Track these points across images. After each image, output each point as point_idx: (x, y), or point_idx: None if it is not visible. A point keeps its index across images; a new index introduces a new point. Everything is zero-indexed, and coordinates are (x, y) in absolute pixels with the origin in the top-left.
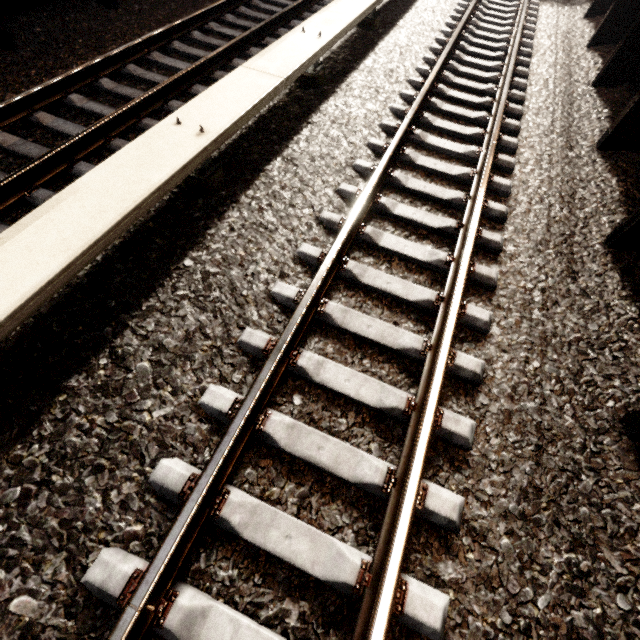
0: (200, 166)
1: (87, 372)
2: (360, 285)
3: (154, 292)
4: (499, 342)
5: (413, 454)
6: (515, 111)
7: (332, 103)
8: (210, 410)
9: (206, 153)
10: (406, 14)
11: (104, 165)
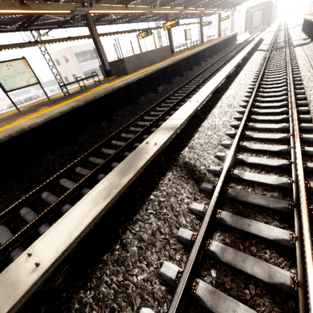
0: (217, 87)
1: (214, 110)
2: (263, 97)
3: (218, 102)
4: (309, 95)
5: (291, 102)
6: (295, 66)
7: (237, 78)
8: (239, 112)
9: (220, 82)
10: (248, 62)
11: (204, 86)
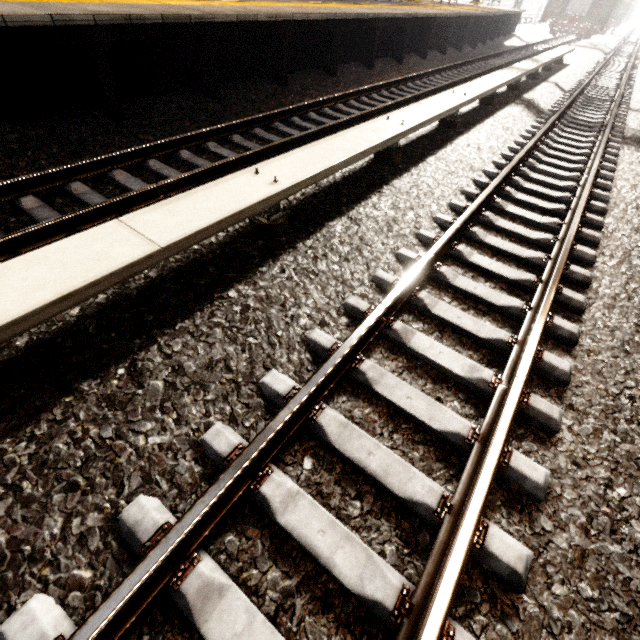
0: None
1: None
2: None
3: None
4: None
5: None
6: (573, 302)
7: (278, 265)
8: None
9: None
10: (441, 150)
11: None
